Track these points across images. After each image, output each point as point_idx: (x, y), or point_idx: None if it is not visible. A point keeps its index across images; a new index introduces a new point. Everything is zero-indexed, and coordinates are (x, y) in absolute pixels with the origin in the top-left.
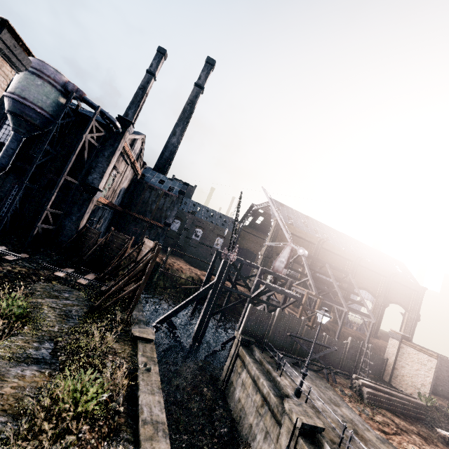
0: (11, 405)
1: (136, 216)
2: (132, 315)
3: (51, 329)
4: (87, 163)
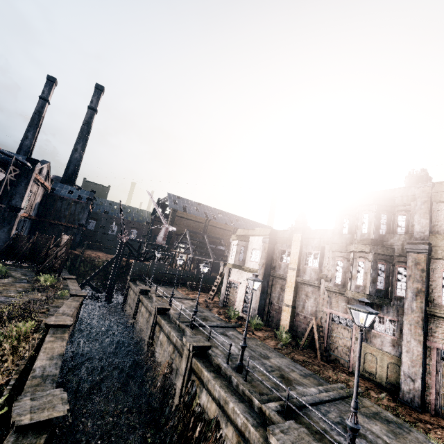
0: (22, 287)
1: (52, 222)
2: (62, 274)
3: (21, 277)
4: (10, 193)
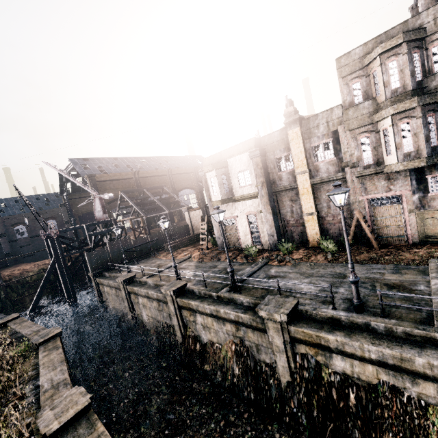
0: None
1: None
2: None
3: None
4: None
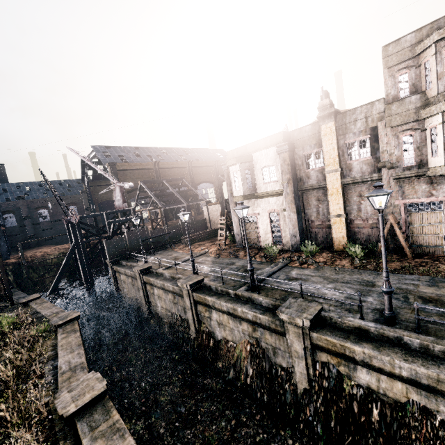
0: None
1: None
2: (14, 299)
3: None
4: None
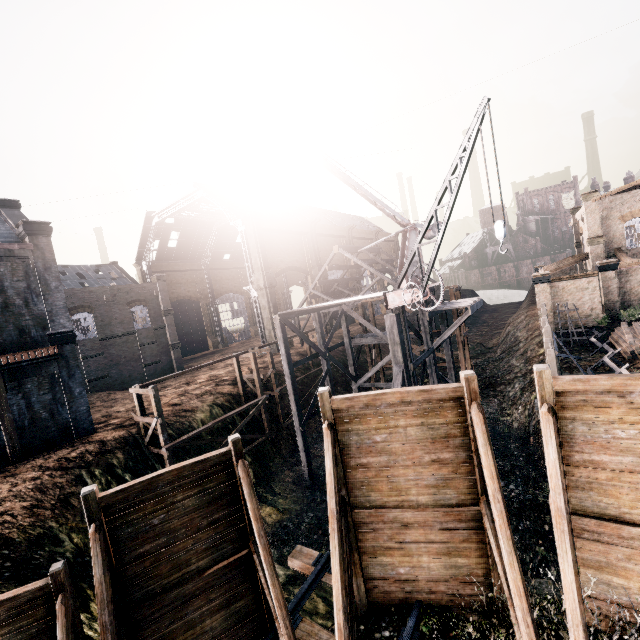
0: None
1: None
2: None
3: None
4: None
